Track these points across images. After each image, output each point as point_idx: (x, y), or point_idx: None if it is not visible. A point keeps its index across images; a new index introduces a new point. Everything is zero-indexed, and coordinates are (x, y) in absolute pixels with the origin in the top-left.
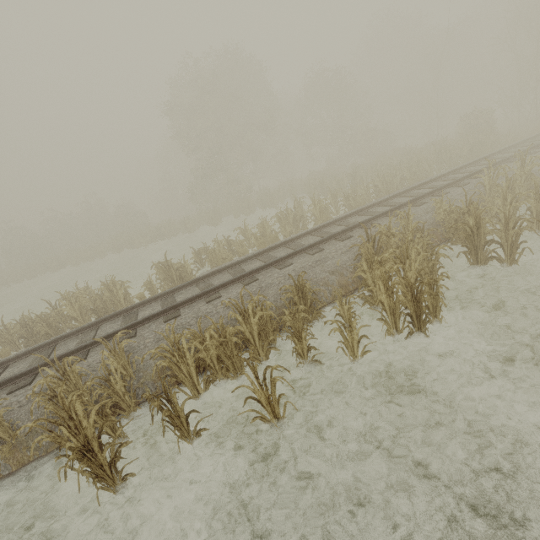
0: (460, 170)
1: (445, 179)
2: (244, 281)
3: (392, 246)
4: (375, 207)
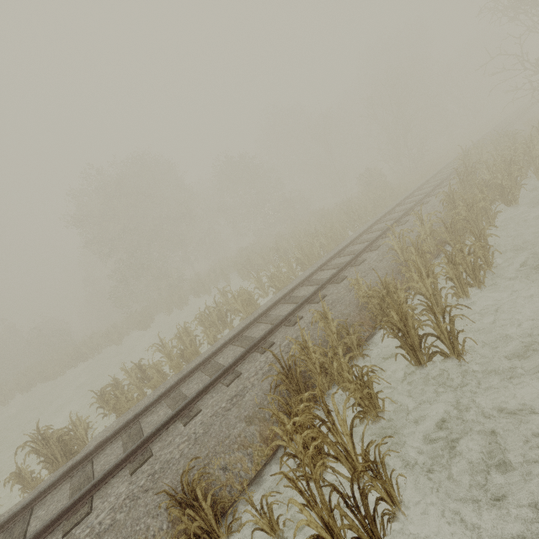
0: (370, 230)
1: (359, 242)
2: (131, 463)
3: (316, 362)
4: (298, 289)
